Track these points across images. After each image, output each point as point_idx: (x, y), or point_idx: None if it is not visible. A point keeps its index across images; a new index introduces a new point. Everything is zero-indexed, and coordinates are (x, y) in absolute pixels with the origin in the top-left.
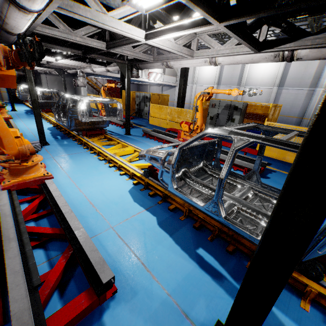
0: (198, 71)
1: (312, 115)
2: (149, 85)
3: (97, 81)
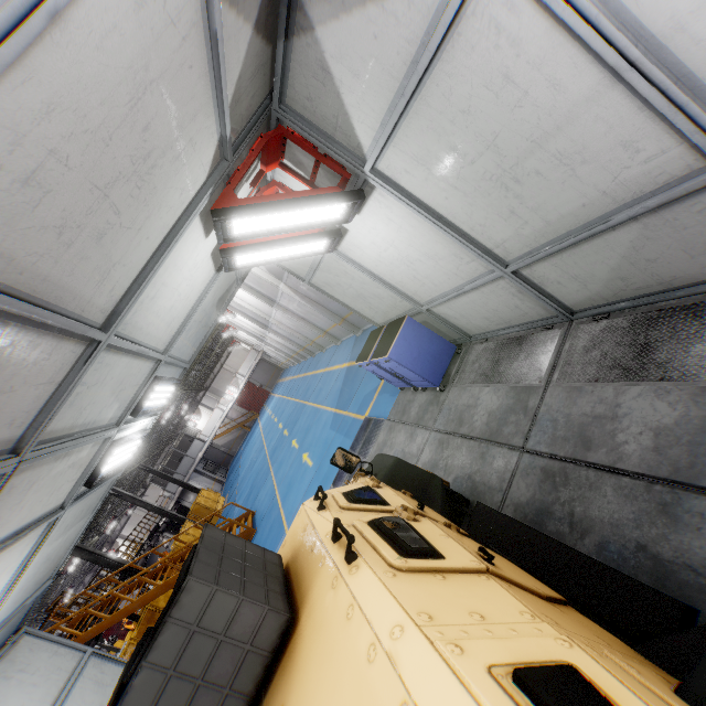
0: (246, 336)
1: (307, 338)
2: (263, 357)
3: (229, 417)
